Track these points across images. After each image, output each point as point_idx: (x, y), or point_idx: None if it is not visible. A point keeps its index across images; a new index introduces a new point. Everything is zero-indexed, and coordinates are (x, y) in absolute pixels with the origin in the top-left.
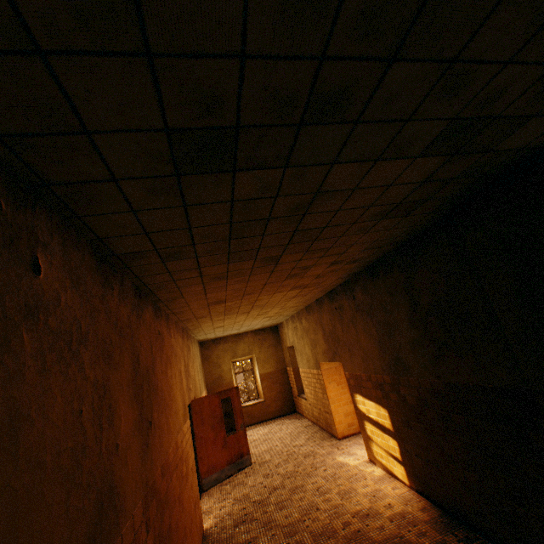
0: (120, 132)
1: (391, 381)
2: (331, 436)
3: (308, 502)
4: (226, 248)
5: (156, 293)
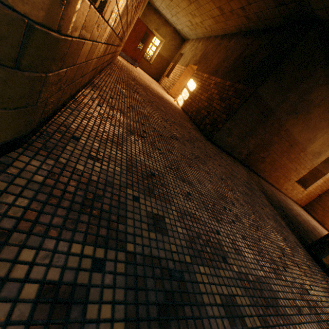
0: None
1: (207, 77)
2: (166, 92)
3: (151, 85)
4: None
5: None
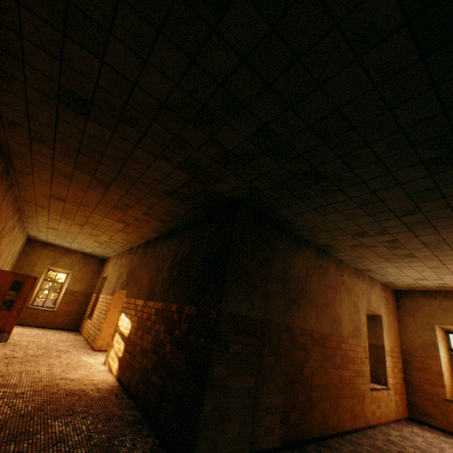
0: (39, 71)
1: (144, 303)
2: (91, 348)
3: (34, 367)
4: (75, 157)
5: (14, 160)
